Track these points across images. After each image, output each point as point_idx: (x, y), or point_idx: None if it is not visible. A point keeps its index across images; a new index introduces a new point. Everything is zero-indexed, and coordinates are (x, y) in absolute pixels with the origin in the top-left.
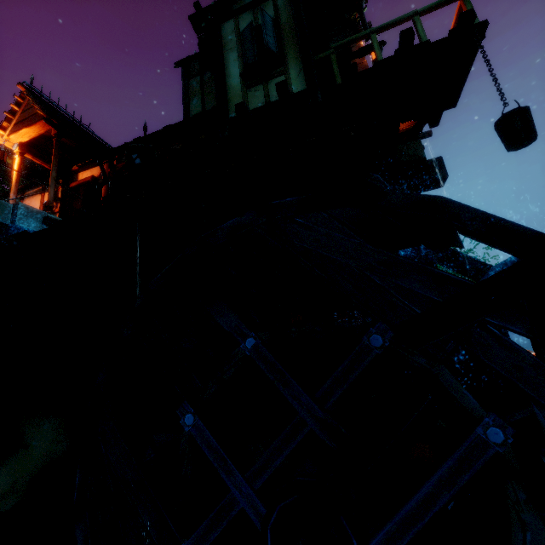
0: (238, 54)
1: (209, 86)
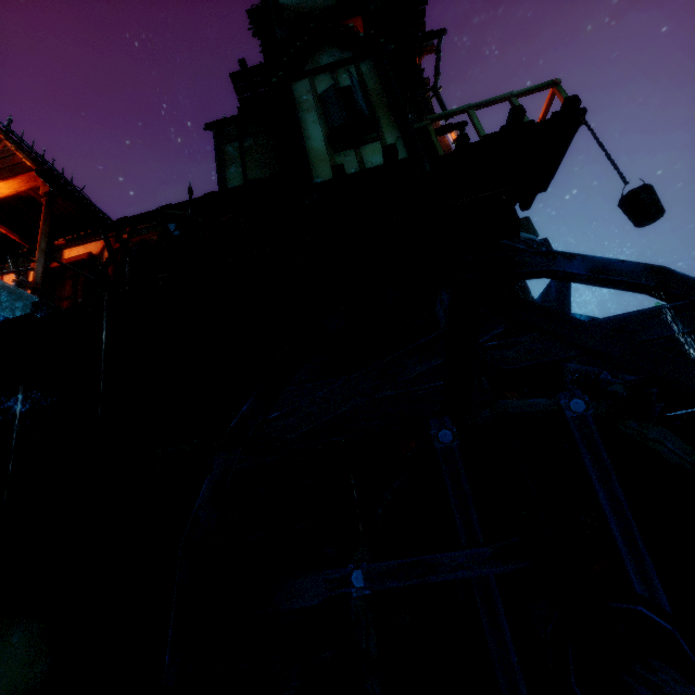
0: (318, 116)
1: (251, 154)
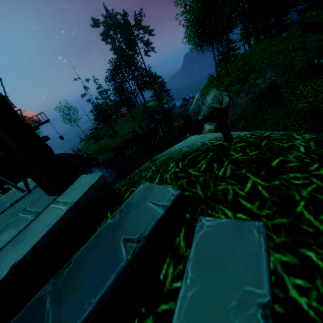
0: None
1: None
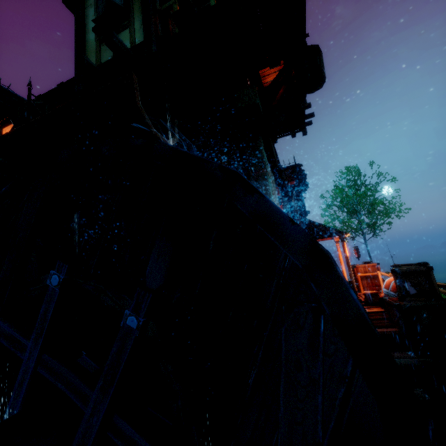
0: (94, 10)
1: None
